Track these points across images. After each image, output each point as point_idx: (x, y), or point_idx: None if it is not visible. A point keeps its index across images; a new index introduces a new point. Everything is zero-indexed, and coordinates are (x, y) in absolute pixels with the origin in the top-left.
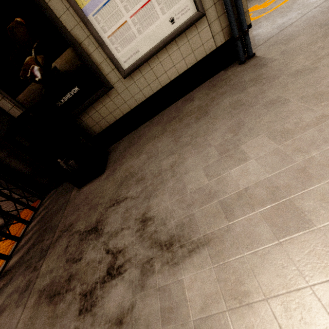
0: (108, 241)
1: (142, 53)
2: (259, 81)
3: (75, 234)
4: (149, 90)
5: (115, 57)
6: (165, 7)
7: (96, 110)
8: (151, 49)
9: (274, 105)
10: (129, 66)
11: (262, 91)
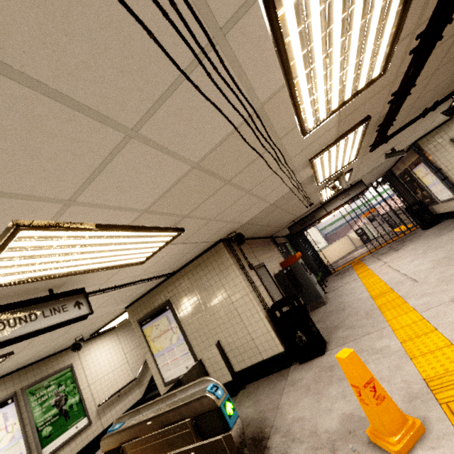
0: (400, 245)
1: (443, 199)
2: (450, 231)
3: (403, 241)
4: (450, 209)
5: (436, 197)
6: (445, 192)
7: (436, 207)
8: (445, 200)
9: (431, 240)
10: (441, 201)
11: (441, 235)
